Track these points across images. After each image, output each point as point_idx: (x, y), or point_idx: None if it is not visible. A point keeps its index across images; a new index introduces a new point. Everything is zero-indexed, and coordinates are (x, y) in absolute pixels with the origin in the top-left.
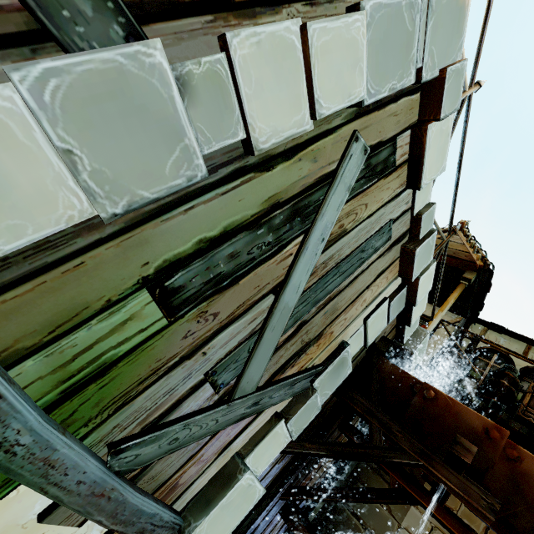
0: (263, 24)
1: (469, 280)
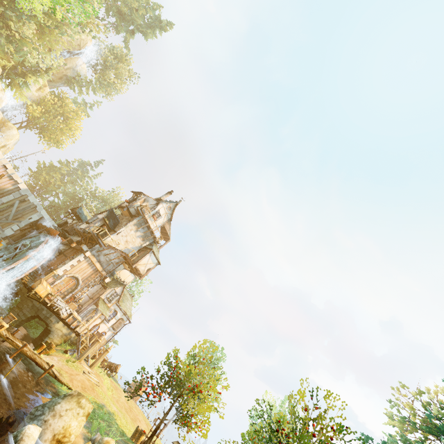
0: (4, 197)
1: (76, 214)
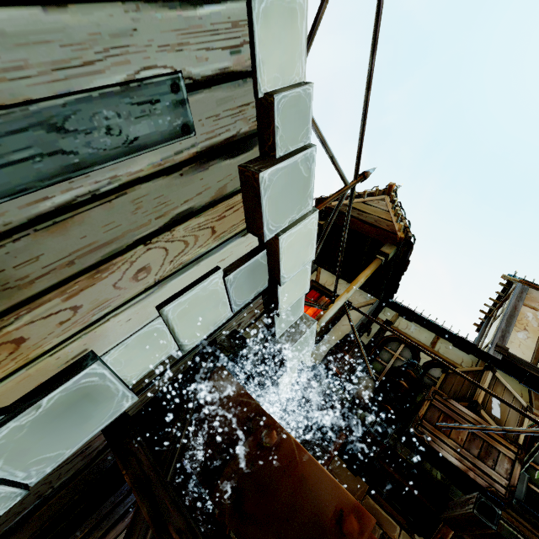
0: None
1: (387, 255)
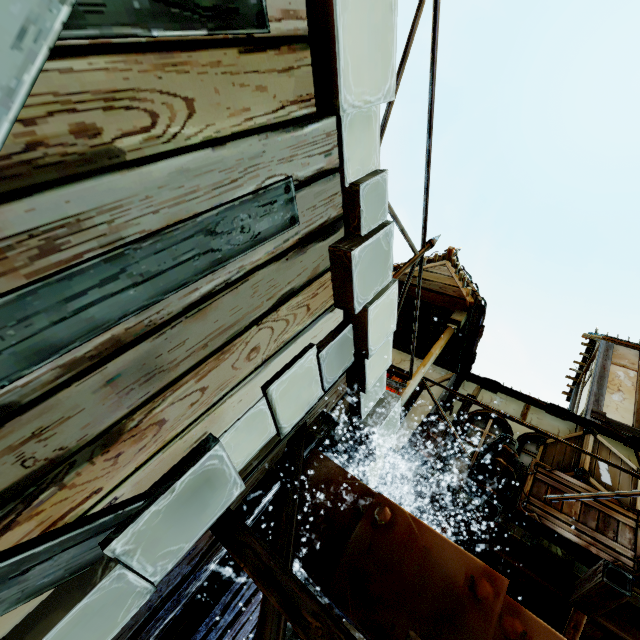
0: None
1: (458, 323)
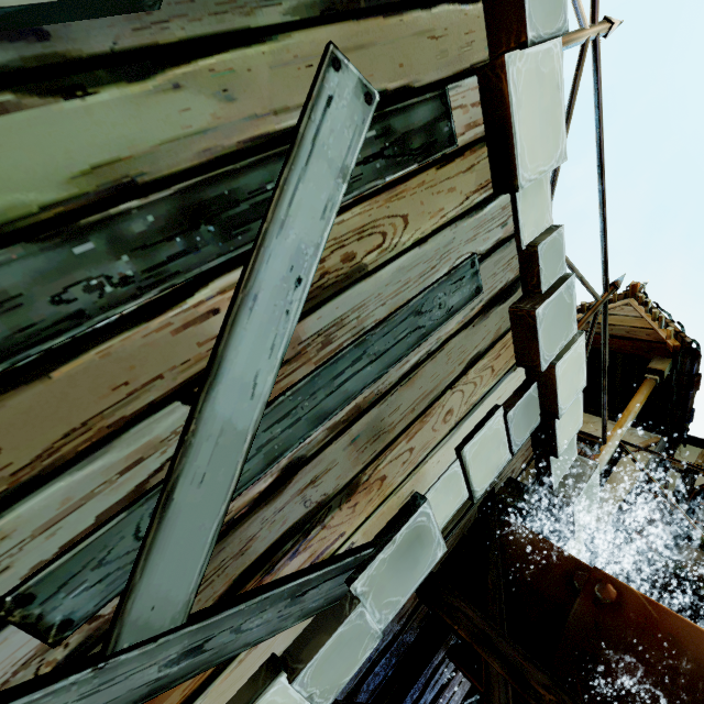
0: None
1: (660, 373)
